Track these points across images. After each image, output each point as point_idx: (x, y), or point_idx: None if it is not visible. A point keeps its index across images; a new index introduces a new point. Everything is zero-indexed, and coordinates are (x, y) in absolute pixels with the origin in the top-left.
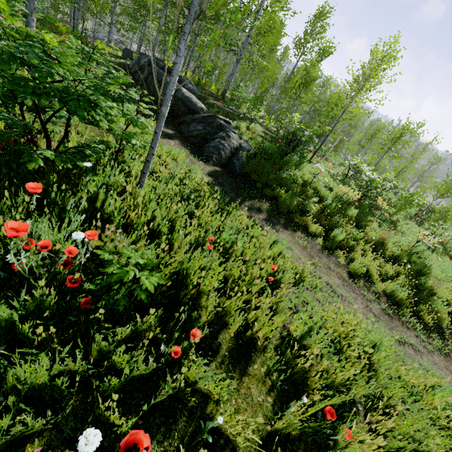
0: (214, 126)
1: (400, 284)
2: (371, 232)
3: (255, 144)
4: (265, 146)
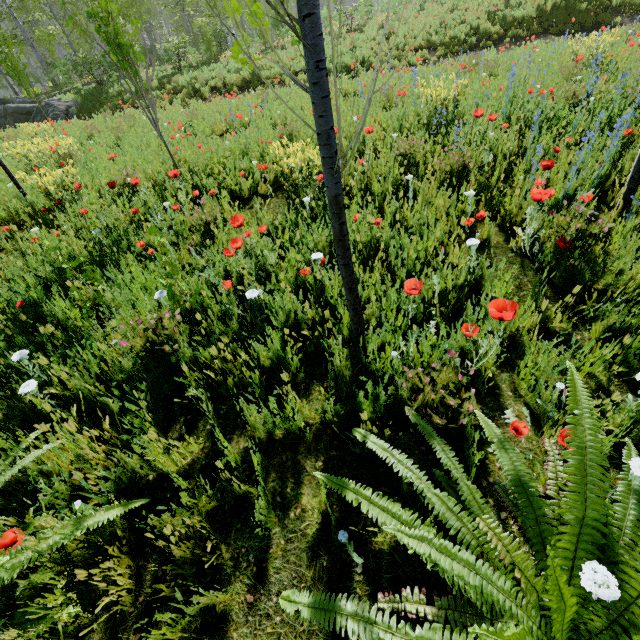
0: (45, 109)
1: (181, 98)
2: (168, 85)
3: (78, 97)
4: (84, 92)
